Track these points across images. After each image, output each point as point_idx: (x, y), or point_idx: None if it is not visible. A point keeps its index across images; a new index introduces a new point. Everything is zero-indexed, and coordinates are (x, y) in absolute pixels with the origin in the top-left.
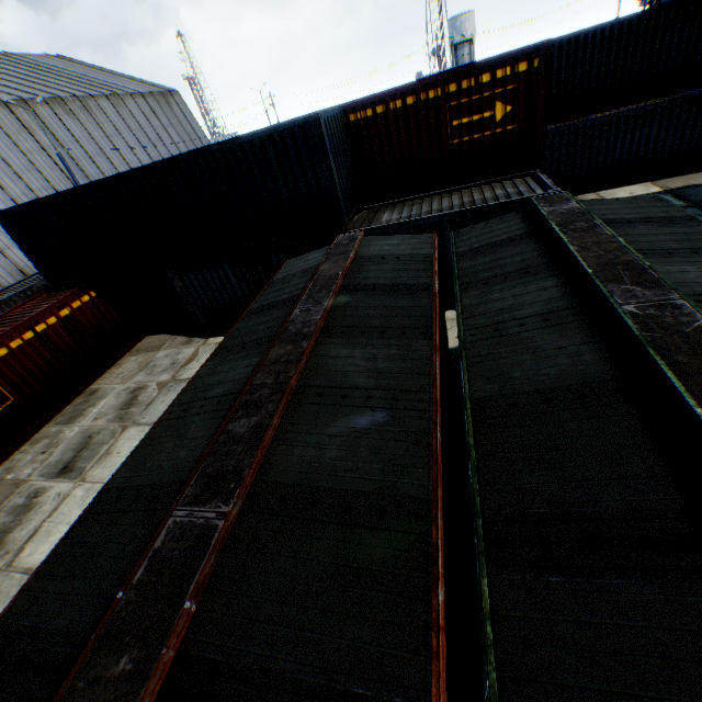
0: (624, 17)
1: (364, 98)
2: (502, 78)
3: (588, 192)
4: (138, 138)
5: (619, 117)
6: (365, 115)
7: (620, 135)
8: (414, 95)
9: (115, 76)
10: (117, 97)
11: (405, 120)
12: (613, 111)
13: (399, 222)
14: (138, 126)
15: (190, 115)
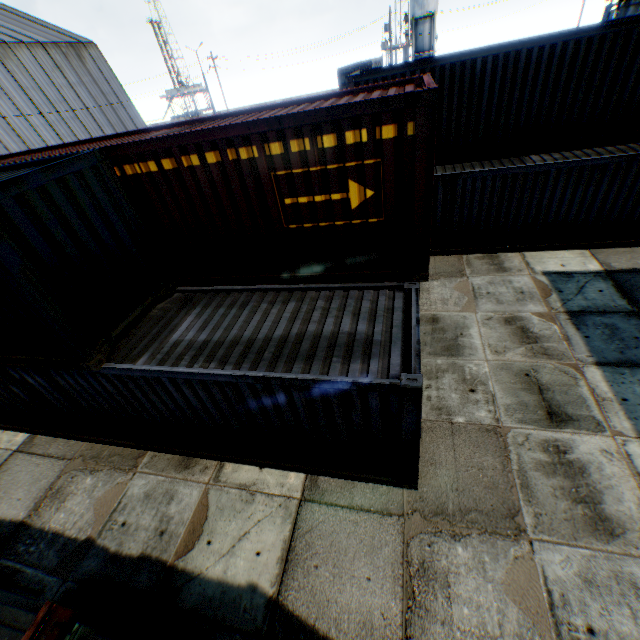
0: (584, 30)
1: (138, 142)
2: (356, 143)
3: (513, 250)
4: (32, 98)
5: (560, 168)
6: (148, 168)
7: (559, 190)
8: (216, 149)
9: (21, 18)
10: (6, 46)
11: (210, 183)
12: (555, 154)
13: (170, 370)
14: (34, 83)
15: (110, 72)
